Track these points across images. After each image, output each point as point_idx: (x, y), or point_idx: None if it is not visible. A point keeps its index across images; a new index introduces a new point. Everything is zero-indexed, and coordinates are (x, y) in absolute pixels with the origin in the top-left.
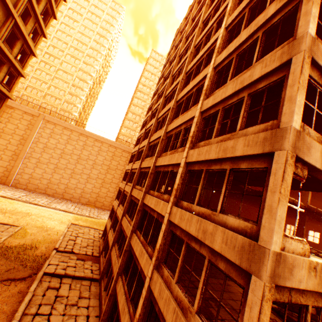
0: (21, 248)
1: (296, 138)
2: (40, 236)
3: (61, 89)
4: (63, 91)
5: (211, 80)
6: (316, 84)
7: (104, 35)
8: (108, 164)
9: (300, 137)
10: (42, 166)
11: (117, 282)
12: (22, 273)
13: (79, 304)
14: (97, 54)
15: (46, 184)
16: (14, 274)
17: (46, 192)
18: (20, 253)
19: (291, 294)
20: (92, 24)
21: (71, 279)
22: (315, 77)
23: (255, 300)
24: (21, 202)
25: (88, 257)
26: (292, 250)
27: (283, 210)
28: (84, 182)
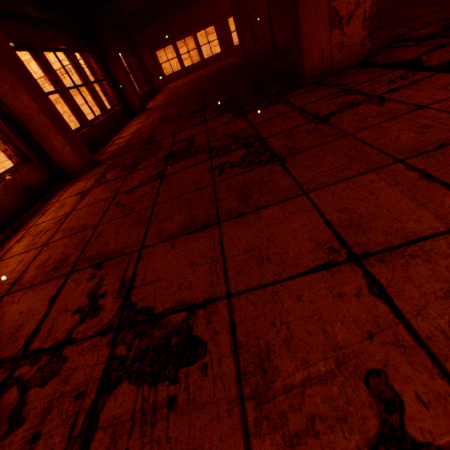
0: None
1: None
2: None
3: None
4: None
5: None
6: None
7: None
8: None
9: None
10: None
11: None
12: None
13: None
14: None
15: None
16: None
17: None
18: None
19: None
20: None
21: None
22: None
23: None
24: None
25: None
26: None
27: None
28: None
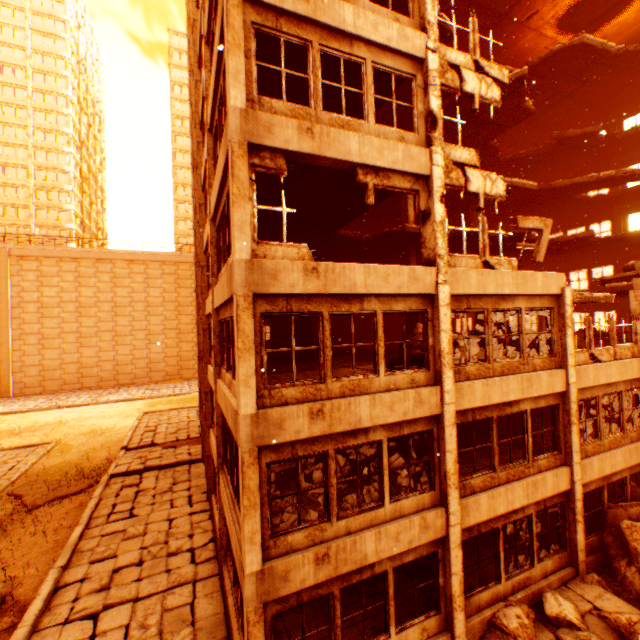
0: (66, 464)
1: (242, 121)
2: (94, 443)
3: (16, 185)
4: (24, 188)
5: (210, 68)
6: (275, 33)
7: (50, 31)
8: (175, 298)
9: (249, 117)
10: (52, 344)
11: (210, 437)
12: (78, 486)
13: (175, 489)
14: (56, 80)
15: (76, 372)
16: (66, 491)
17: (84, 386)
18: (66, 469)
19: (291, 303)
20: (12, 12)
21: (157, 471)
22: (266, 23)
23: (235, 315)
24: (43, 411)
25: (182, 442)
26: (280, 258)
27: (244, 213)
28: (145, 346)
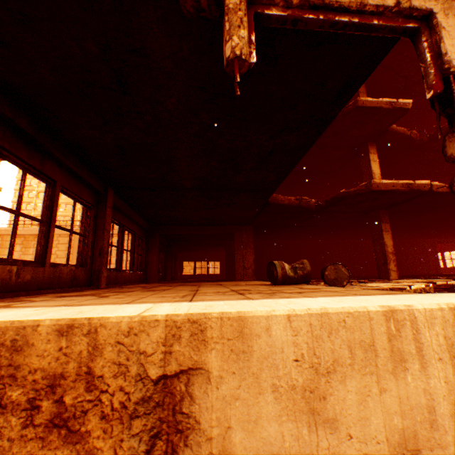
0: None
1: None
2: None
3: None
4: None
5: None
6: None
7: None
8: None
9: None
10: None
11: None
12: None
13: None
14: None
15: None
16: None
17: None
18: None
19: None
20: None
21: None
22: None
23: None
24: None
25: None
26: None
27: None
28: None
